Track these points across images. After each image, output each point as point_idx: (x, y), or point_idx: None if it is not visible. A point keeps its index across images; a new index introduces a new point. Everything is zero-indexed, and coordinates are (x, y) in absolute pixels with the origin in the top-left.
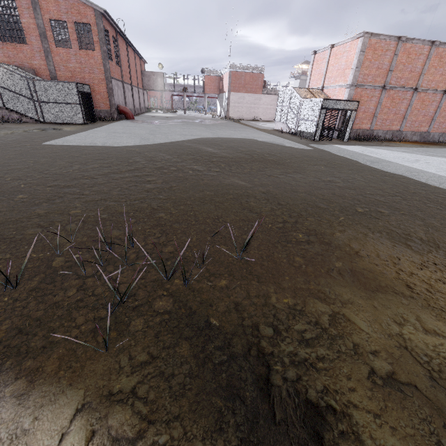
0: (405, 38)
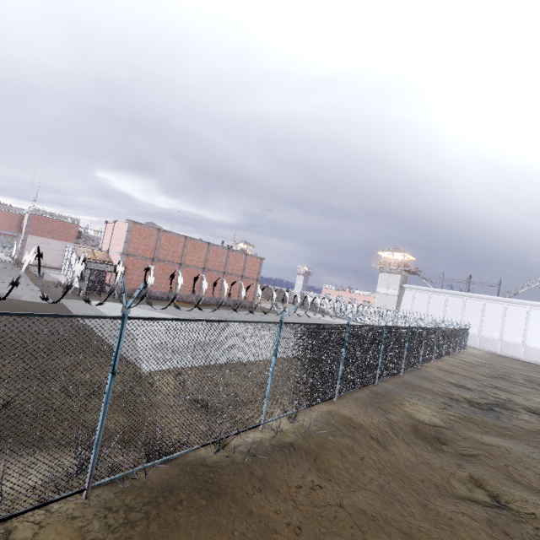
0: (165, 230)
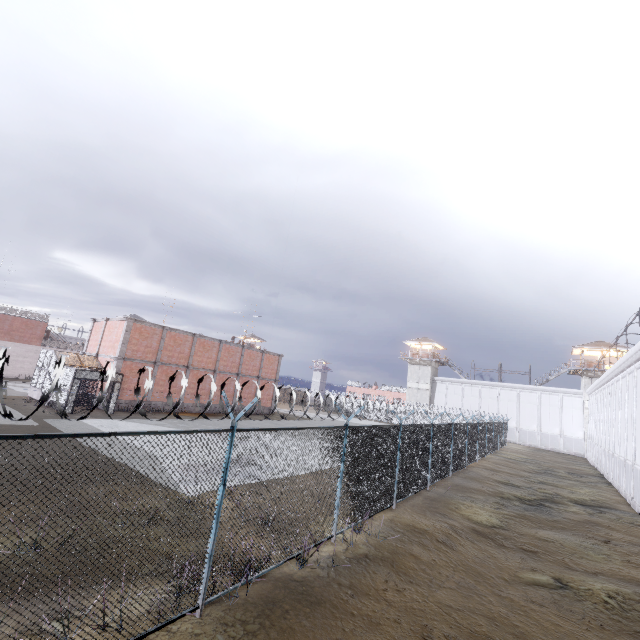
0: (170, 328)
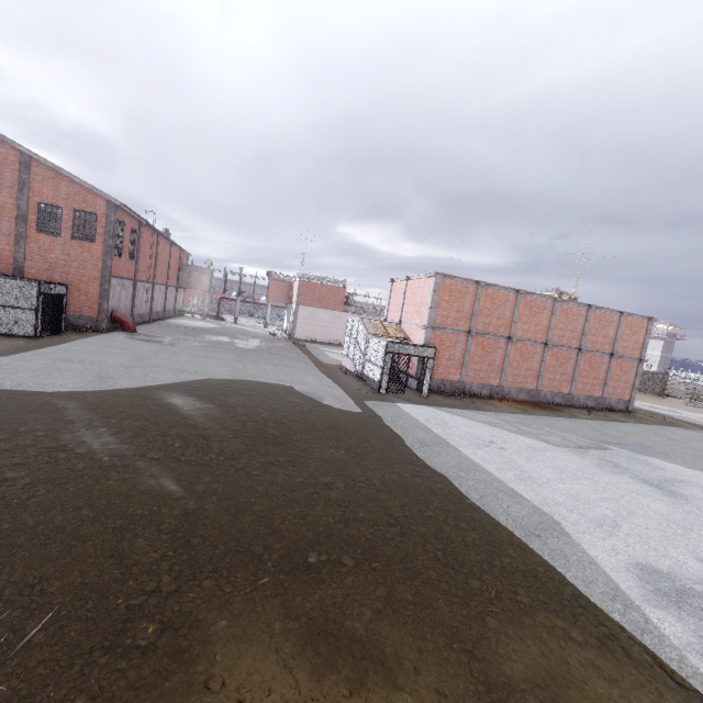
0: (485, 283)
